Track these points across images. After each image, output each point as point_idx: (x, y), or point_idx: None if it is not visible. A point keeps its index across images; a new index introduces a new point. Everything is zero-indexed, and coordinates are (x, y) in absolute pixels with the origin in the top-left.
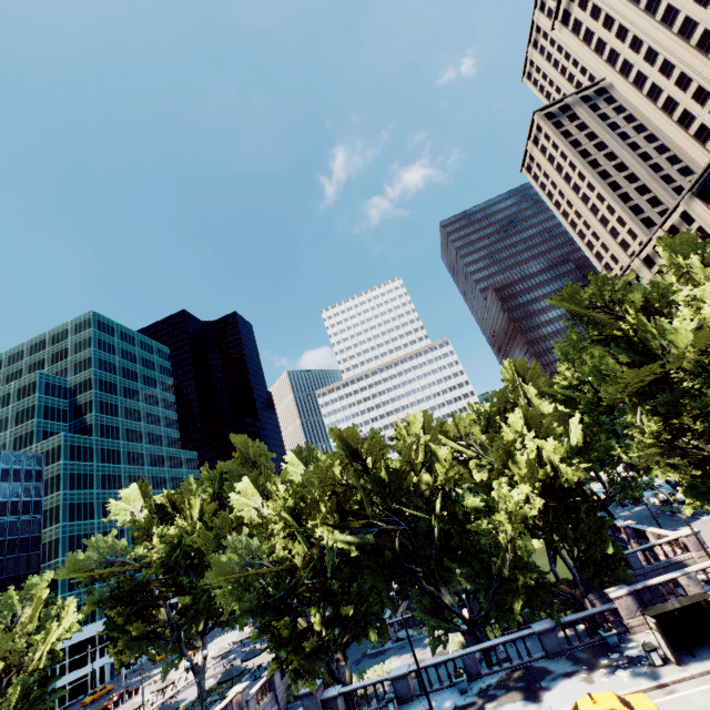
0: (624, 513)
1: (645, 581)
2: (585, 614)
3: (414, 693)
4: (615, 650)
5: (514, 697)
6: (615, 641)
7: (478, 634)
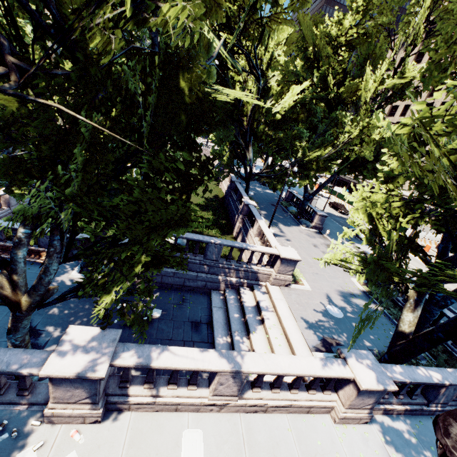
0: (259, 189)
1: (158, 349)
2: None
3: None
4: None
5: None
6: None
7: None
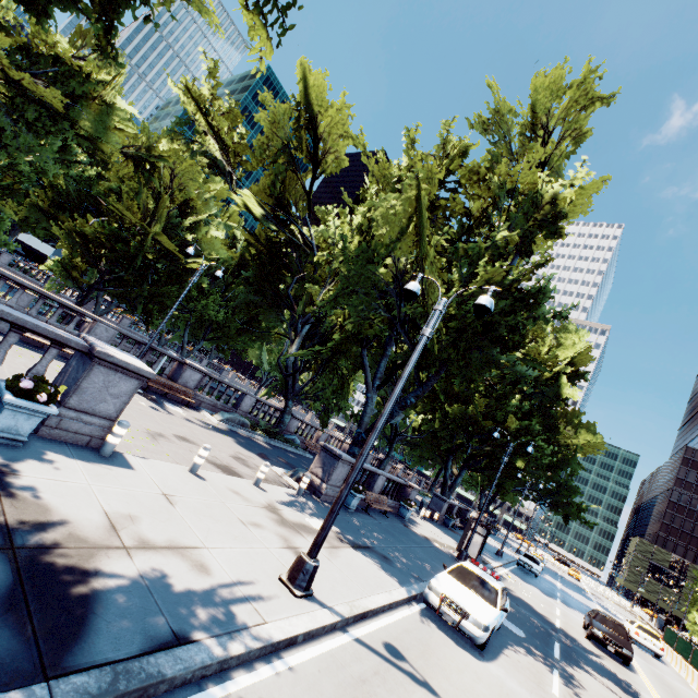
0: None
1: None
2: None
3: None
4: None
5: None
6: None
7: None
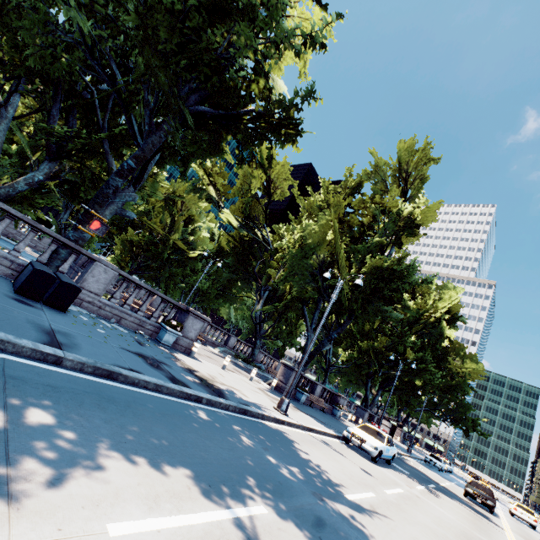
0: None
1: None
2: None
3: None
4: None
5: None
6: None
7: None
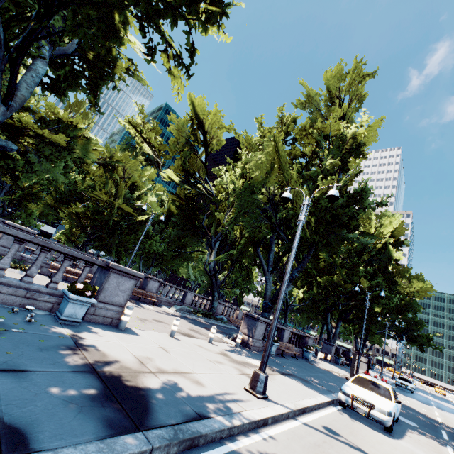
0: None
1: None
2: None
3: None
4: None
5: None
6: None
7: None
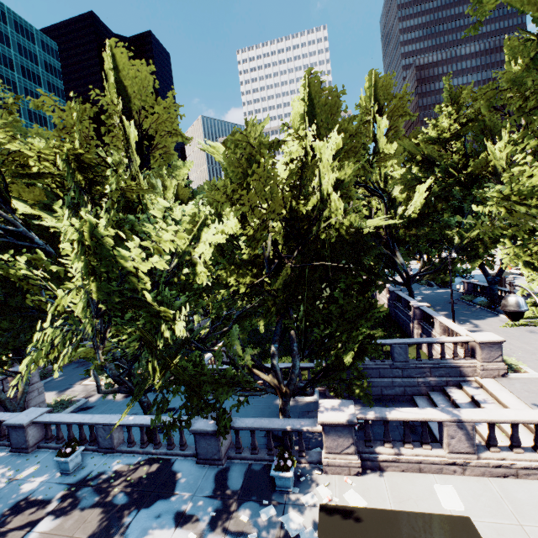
0: (426, 291)
1: (385, 409)
2: (273, 425)
3: (38, 443)
4: (278, 498)
5: (81, 527)
6: (285, 485)
7: (143, 399)
